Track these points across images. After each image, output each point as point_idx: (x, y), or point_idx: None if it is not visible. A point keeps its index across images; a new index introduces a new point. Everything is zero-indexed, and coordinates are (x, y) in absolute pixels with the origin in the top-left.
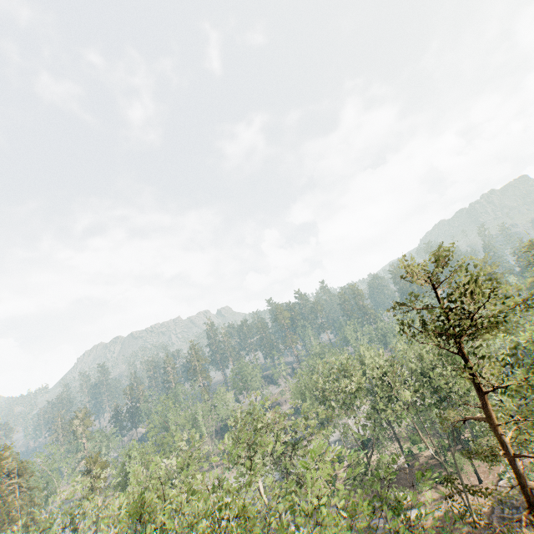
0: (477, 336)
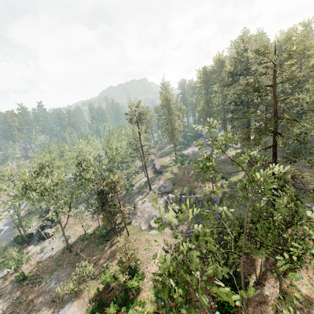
0: (143, 122)
